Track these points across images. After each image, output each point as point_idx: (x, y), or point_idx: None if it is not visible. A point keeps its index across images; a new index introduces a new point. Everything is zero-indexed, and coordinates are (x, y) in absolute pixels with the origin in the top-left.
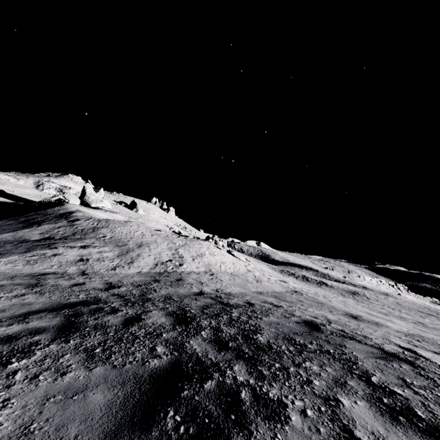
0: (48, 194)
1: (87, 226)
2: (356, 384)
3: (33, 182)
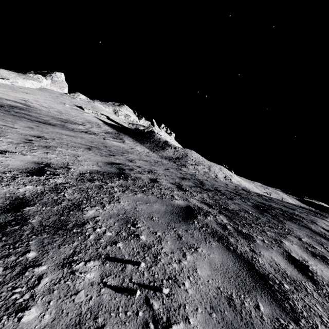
0: (122, 119)
1: (182, 152)
2: None
3: (112, 110)
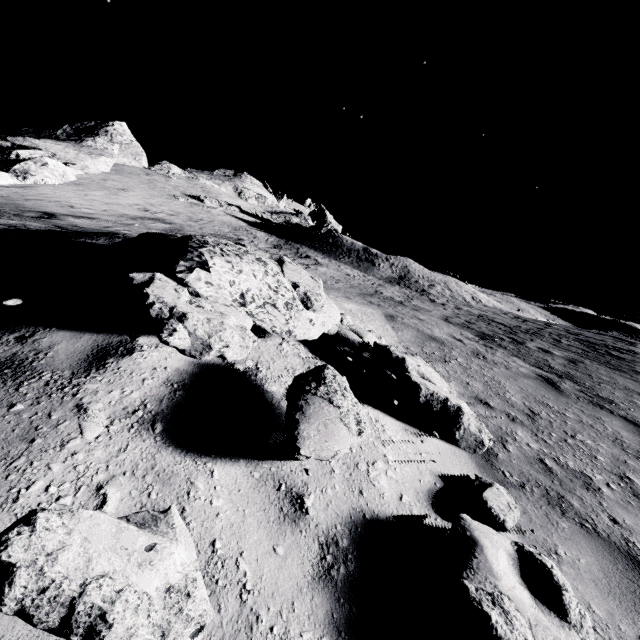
0: (255, 206)
1: (400, 265)
2: (638, 340)
3: (232, 189)
